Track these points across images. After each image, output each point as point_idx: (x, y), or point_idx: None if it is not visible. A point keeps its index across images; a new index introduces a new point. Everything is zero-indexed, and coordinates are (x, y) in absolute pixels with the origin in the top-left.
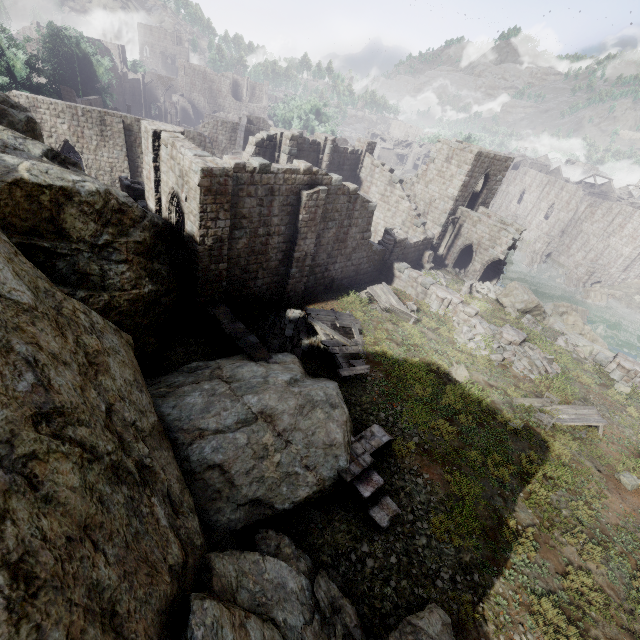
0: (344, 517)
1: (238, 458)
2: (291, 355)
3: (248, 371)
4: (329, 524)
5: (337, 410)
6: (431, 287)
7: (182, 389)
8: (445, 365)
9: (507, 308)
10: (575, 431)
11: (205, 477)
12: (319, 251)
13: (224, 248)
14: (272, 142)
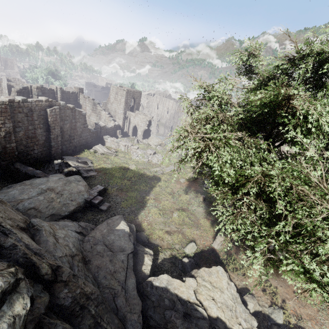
0: (91, 212)
1: (41, 204)
2: (59, 174)
3: (39, 180)
4: (85, 215)
5: (81, 182)
6: (120, 142)
7: (7, 191)
8: (127, 166)
9: (151, 145)
10: (170, 173)
11: (28, 213)
12: (64, 134)
13: (12, 136)
14: (26, 90)
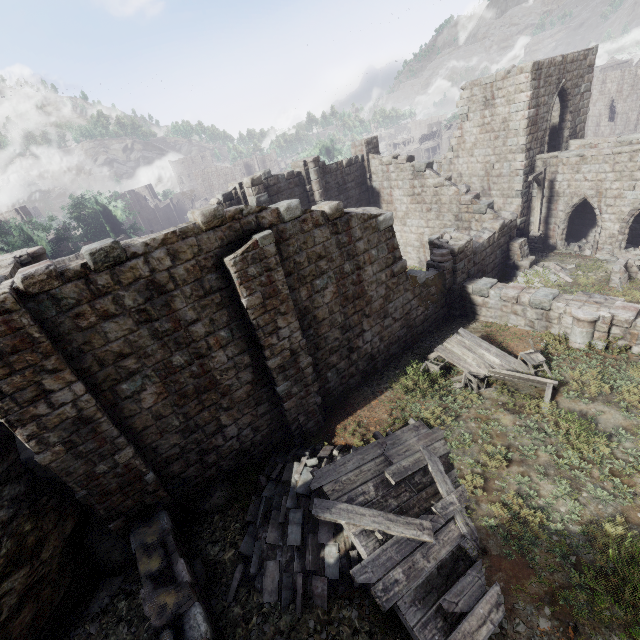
0: None
1: None
2: None
3: None
4: None
5: None
6: (554, 305)
7: None
8: None
9: None
10: None
11: None
12: (321, 331)
13: (104, 428)
14: (234, 200)
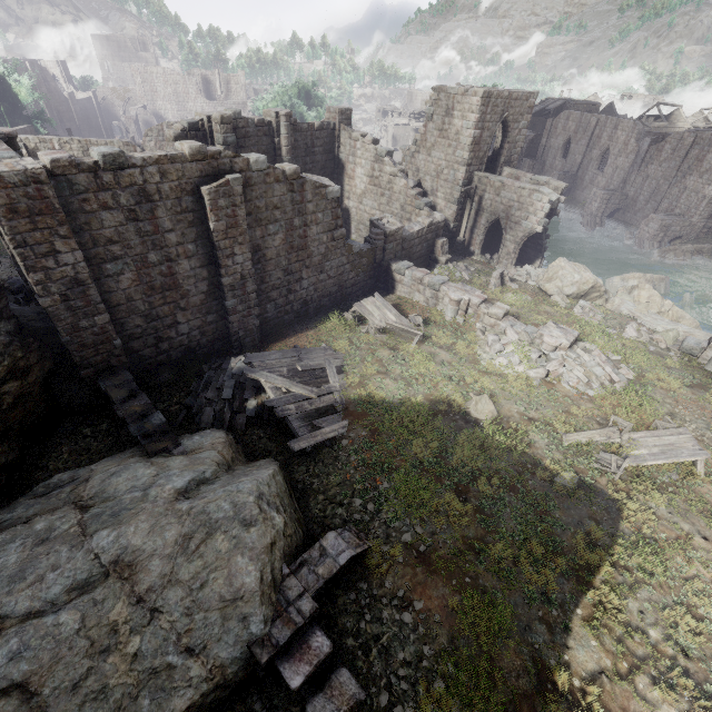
0: None
1: (59, 662)
2: (215, 433)
3: (127, 479)
4: None
5: (254, 528)
6: (441, 288)
7: None
8: (460, 399)
9: (553, 296)
10: (661, 472)
11: None
12: (268, 268)
13: (91, 293)
14: (199, 132)
